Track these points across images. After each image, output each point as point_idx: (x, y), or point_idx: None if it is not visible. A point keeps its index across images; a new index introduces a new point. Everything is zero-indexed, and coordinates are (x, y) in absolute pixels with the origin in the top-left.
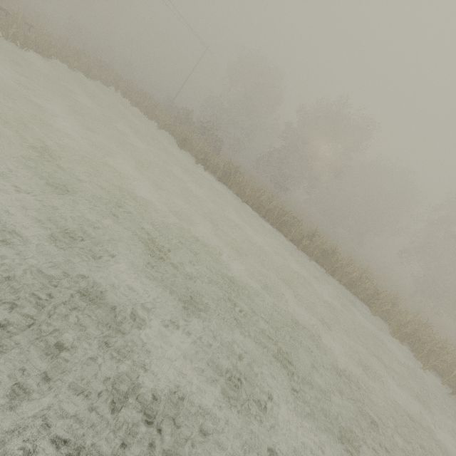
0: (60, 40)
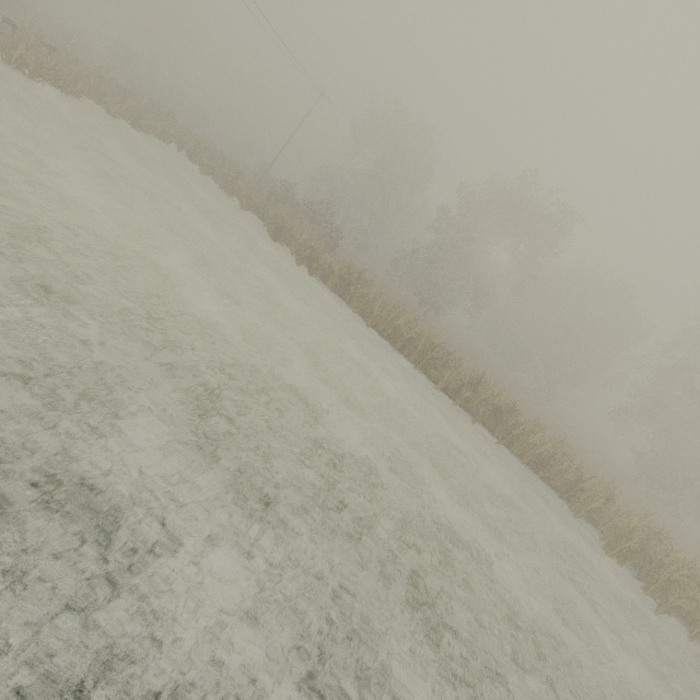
0: (96, 72)
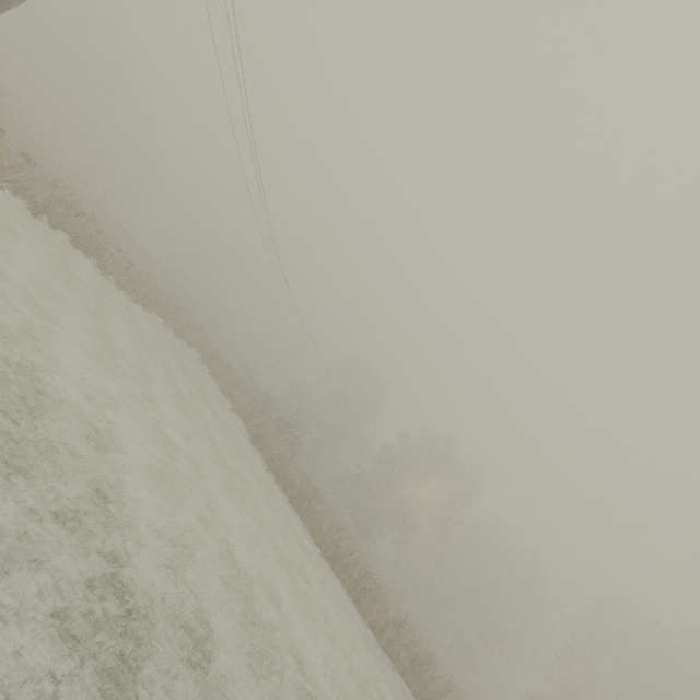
0: (166, 295)
